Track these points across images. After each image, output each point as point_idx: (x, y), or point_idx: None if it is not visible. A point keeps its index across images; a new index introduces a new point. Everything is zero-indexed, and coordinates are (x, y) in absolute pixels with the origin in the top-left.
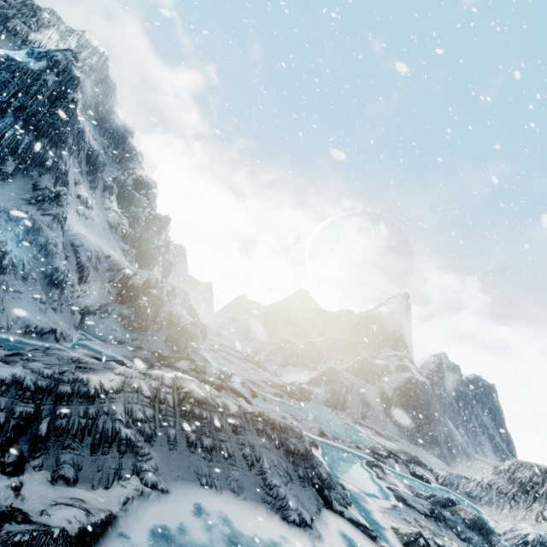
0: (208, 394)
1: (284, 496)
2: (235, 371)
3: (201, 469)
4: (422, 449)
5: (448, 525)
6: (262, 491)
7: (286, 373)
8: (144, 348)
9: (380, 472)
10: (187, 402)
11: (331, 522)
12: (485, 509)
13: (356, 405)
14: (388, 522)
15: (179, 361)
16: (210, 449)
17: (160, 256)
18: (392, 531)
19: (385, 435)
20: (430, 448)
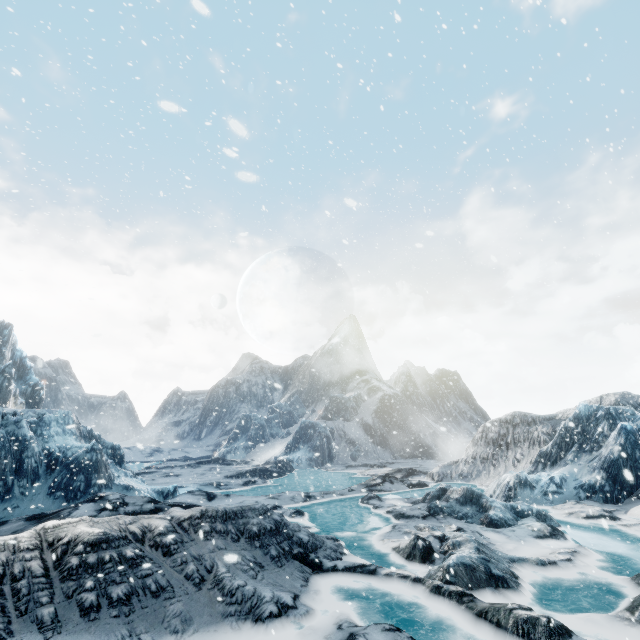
0: (113, 527)
1: (252, 592)
2: (185, 483)
3: (113, 635)
4: (417, 459)
5: (446, 513)
6: (222, 604)
7: (258, 454)
8: (11, 519)
9: (377, 501)
10: (72, 555)
11: (324, 586)
12: (477, 482)
13: (343, 449)
14: (389, 546)
15: (78, 509)
16: (127, 599)
17: (11, 383)
18: (394, 552)
19: (378, 464)
20: (422, 454)
